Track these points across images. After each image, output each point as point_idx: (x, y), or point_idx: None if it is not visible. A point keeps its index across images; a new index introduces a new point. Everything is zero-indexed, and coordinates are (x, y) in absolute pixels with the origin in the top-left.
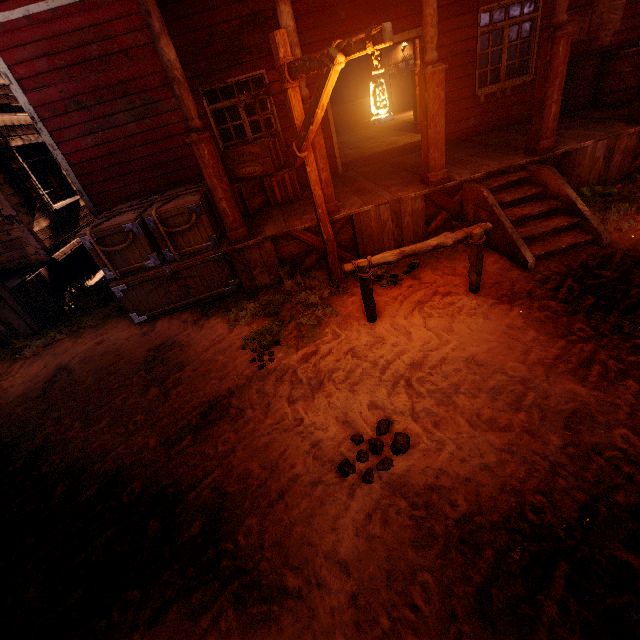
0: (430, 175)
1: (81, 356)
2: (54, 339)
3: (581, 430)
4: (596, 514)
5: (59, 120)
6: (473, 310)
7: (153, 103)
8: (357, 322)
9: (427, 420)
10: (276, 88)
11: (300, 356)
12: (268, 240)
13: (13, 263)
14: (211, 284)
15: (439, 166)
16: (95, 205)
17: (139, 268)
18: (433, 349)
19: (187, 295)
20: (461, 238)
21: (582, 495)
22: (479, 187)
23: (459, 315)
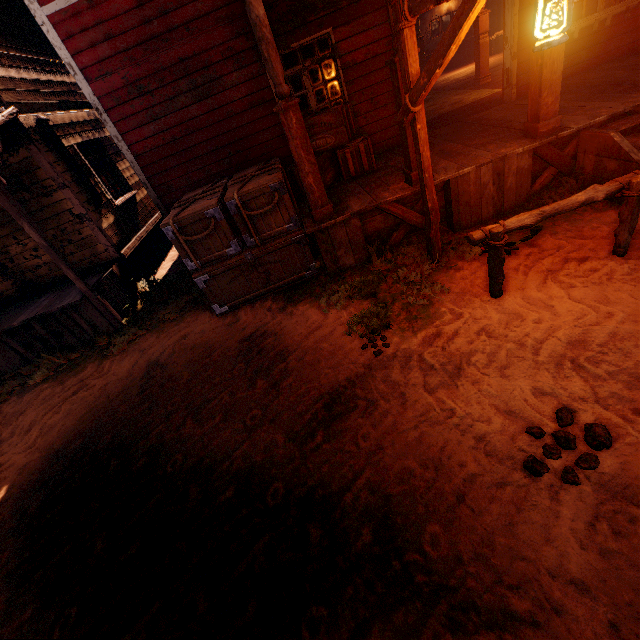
0: (540, 125)
1: (169, 351)
2: (136, 335)
3: None
4: None
5: (122, 109)
6: (628, 276)
7: (214, 80)
8: (477, 298)
9: (622, 407)
10: (343, 48)
11: (420, 339)
12: (355, 216)
13: (85, 262)
14: (291, 269)
15: (551, 113)
16: (159, 197)
17: (220, 256)
18: (592, 323)
19: (267, 282)
20: (615, 190)
21: None
22: (607, 132)
23: (611, 282)
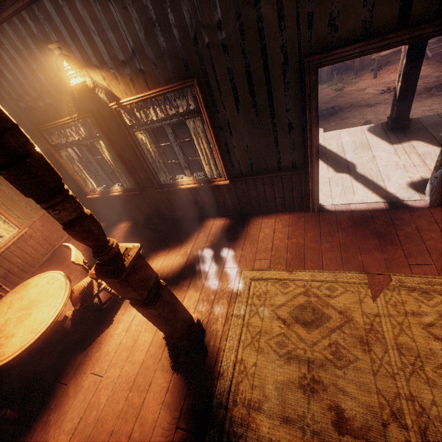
0: None
1: None
2: None
3: (441, 77)
4: (441, 84)
5: None
6: None
7: None
8: (369, 79)
9: None
10: None
11: (354, 87)
12: None
13: None
14: None
15: None
16: None
17: None
18: None
19: None
20: None
21: (439, 83)
22: None
23: None
